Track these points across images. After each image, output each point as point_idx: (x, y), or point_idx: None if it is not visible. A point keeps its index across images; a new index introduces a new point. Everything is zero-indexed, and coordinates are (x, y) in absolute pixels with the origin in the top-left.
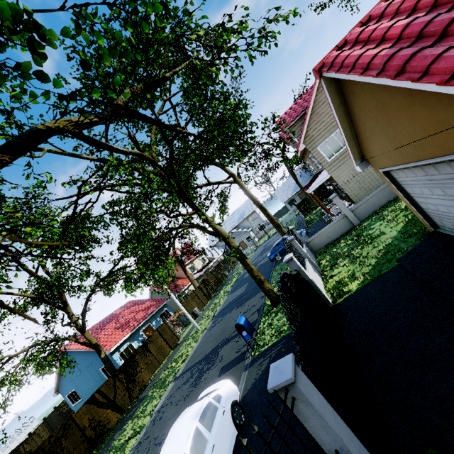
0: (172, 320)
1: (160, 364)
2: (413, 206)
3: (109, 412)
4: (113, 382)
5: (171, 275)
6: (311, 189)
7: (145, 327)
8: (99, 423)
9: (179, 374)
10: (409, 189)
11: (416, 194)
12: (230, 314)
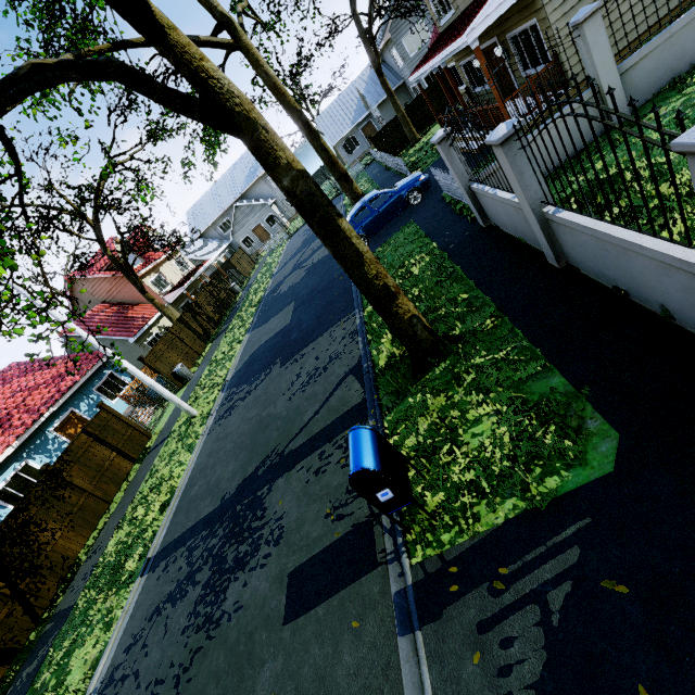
0: (126, 395)
1: (109, 503)
2: None
3: None
4: None
5: (111, 300)
6: (476, 30)
7: (59, 420)
8: None
9: (154, 549)
10: None
11: None
12: (270, 380)
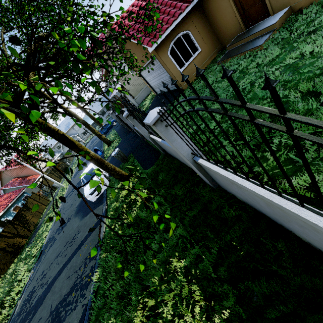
0: None
1: (42, 213)
2: (149, 86)
3: (18, 239)
4: (12, 226)
5: (18, 176)
6: (114, 93)
7: (13, 207)
8: (14, 245)
9: None
10: (147, 79)
11: (149, 80)
12: (84, 167)
